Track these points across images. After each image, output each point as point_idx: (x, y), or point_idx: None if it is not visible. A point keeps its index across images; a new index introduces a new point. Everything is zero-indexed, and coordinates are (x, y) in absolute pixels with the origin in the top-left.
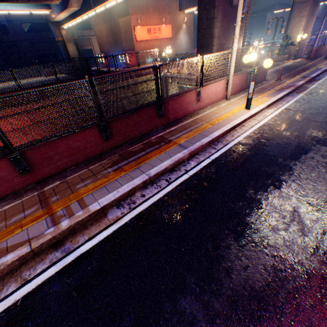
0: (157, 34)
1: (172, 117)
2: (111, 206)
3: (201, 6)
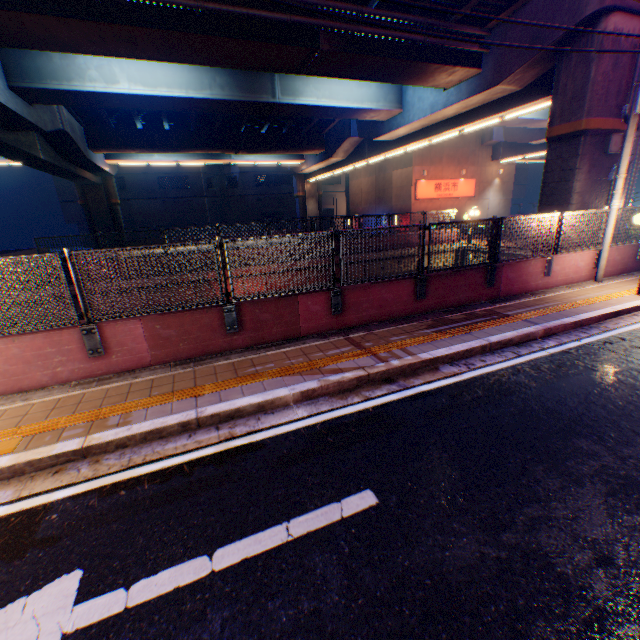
0: (448, 191)
1: (503, 290)
2: (441, 362)
3: (551, 155)
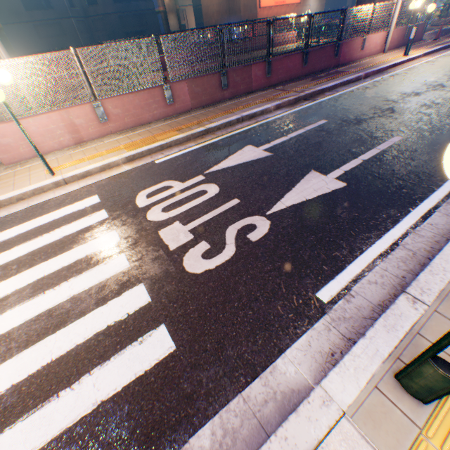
0: None
1: (341, 61)
2: (324, 92)
3: None
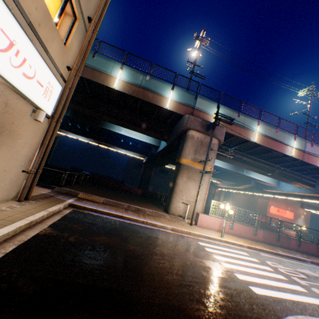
0: (282, 213)
1: None
2: None
3: None
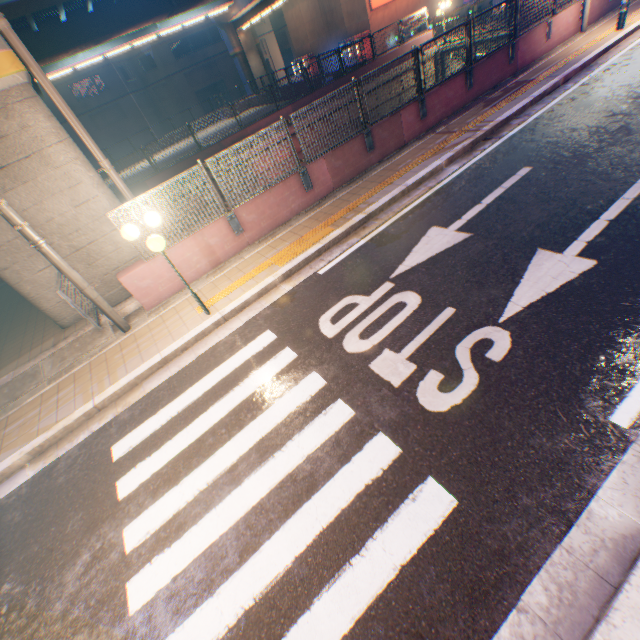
0: None
1: (519, 65)
2: (509, 121)
3: None
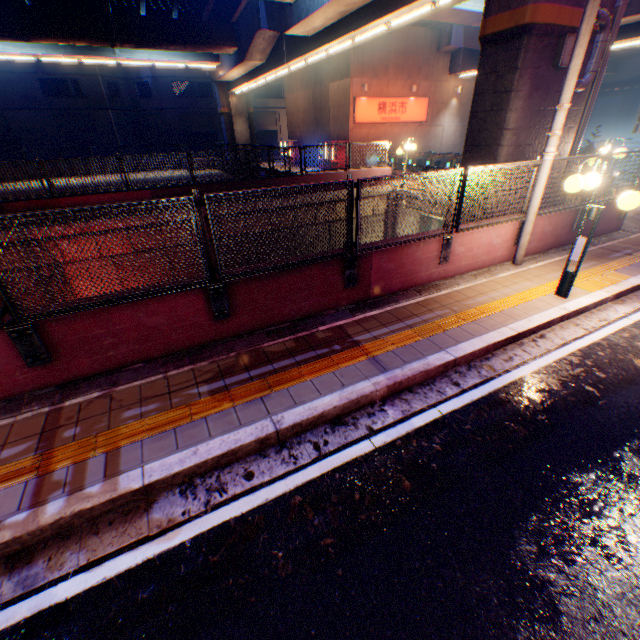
0: (396, 113)
1: (377, 288)
2: (169, 485)
3: (484, 67)
